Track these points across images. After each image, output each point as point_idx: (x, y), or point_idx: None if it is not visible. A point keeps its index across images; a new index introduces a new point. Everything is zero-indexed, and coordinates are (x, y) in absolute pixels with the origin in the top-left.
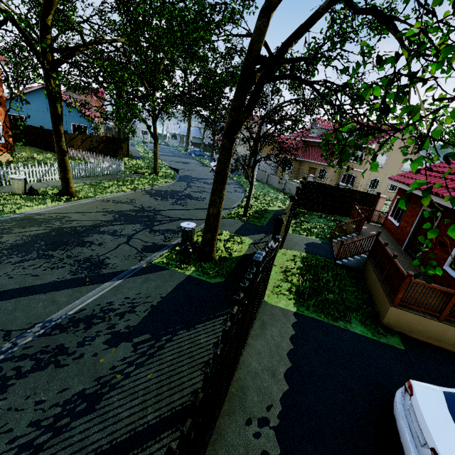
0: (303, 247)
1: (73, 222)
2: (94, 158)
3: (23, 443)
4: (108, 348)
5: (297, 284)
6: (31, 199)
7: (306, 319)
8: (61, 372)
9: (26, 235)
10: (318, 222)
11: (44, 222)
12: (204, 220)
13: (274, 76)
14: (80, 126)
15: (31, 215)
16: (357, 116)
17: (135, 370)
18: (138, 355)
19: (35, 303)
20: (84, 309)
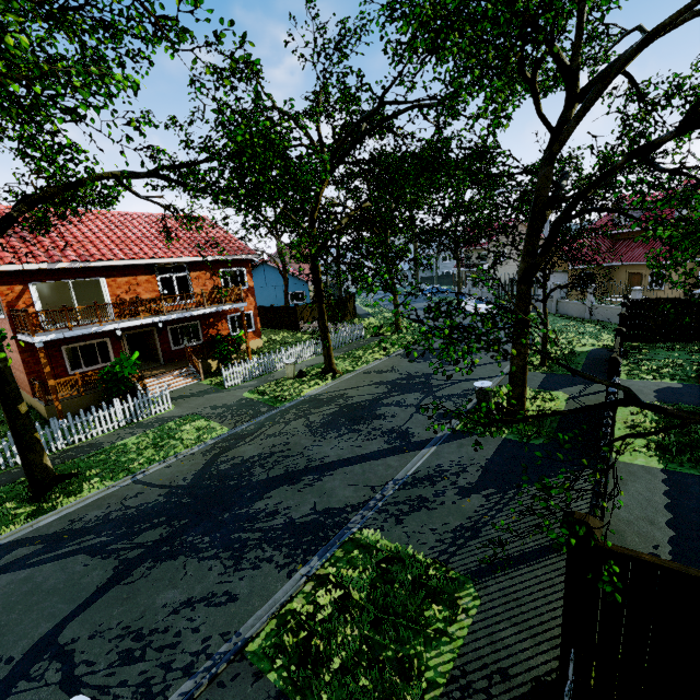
0: (651, 395)
1: (354, 398)
2: (329, 327)
3: (440, 550)
4: (461, 498)
5: (656, 440)
6: (304, 381)
7: (681, 475)
8: (434, 512)
9: (325, 414)
10: (670, 358)
11: (329, 401)
12: (489, 378)
13: (572, 215)
14: (297, 294)
15: (314, 396)
16: (692, 224)
17: (497, 513)
18: (492, 503)
19: (376, 467)
20: (418, 471)
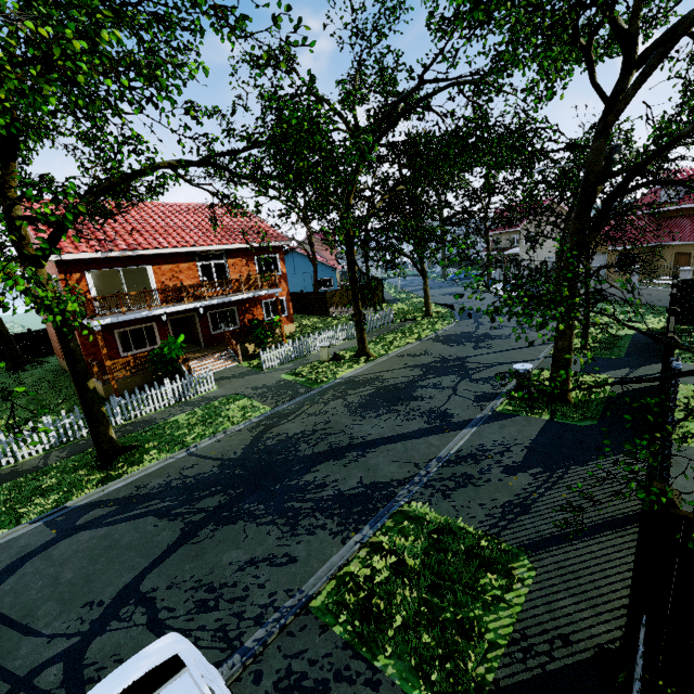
0: None
1: (389, 380)
2: None
3: (490, 524)
4: (508, 476)
5: None
6: (338, 364)
7: None
8: (481, 489)
9: (362, 395)
10: None
11: (365, 383)
12: (527, 362)
13: (627, 189)
14: (325, 280)
15: (349, 378)
16: None
17: (546, 491)
18: (540, 482)
19: (418, 446)
20: (461, 450)
